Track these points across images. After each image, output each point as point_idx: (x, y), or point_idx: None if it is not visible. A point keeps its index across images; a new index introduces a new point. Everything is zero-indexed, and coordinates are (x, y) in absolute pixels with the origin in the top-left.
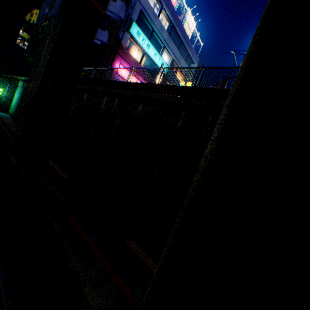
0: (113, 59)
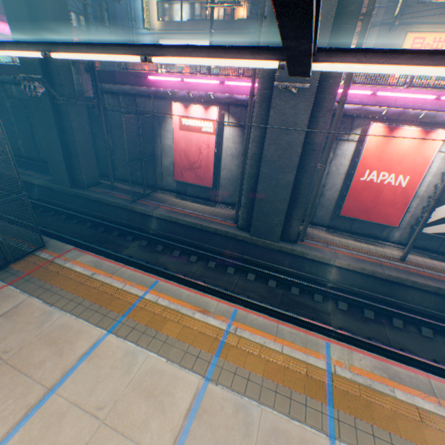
0: None
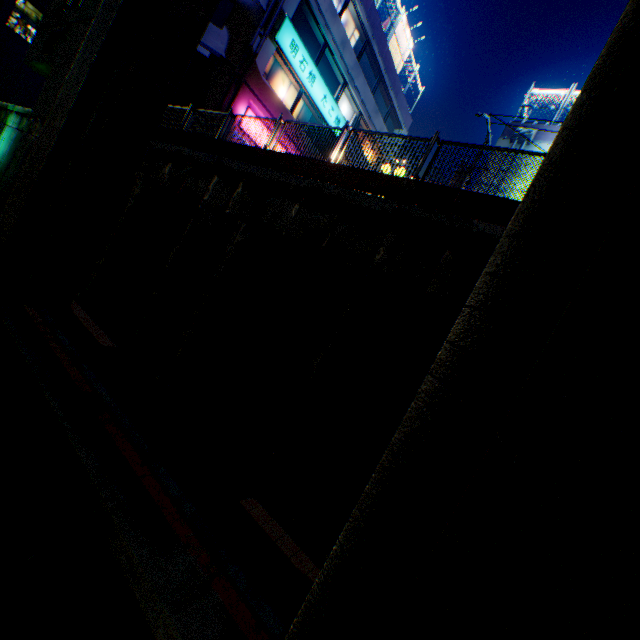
0: (233, 94)
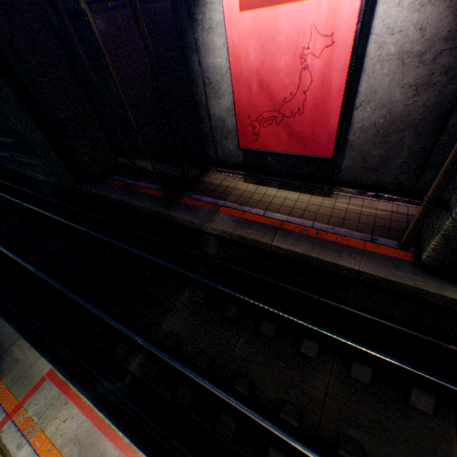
0: None
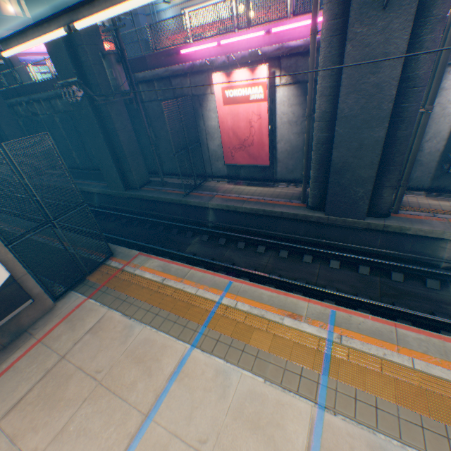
0: None
